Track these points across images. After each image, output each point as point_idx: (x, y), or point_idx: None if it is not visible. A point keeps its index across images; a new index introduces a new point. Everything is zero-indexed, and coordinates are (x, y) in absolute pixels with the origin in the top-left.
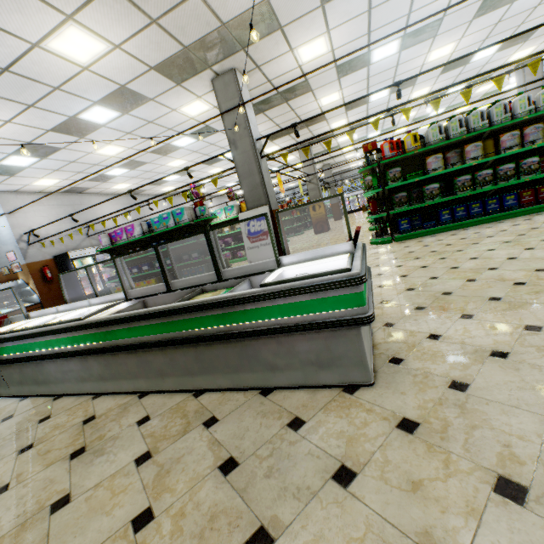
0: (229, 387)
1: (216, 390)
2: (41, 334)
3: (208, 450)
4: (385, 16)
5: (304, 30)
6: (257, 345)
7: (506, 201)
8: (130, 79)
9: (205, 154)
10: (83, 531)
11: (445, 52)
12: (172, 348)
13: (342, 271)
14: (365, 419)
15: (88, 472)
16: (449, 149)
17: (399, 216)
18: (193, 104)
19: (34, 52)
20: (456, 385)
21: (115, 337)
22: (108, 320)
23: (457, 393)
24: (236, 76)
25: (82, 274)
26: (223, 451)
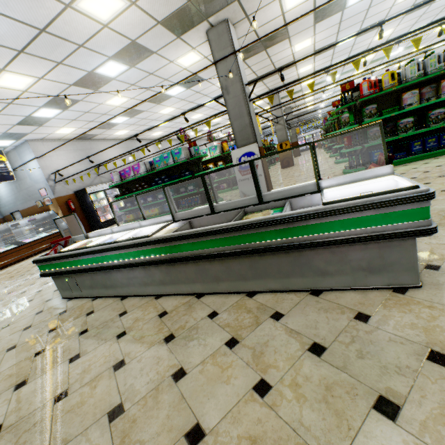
0: (278, 289)
1: (266, 292)
2: (114, 249)
3: (289, 337)
4: None
5: None
6: (311, 255)
7: None
8: (140, 34)
9: (190, 101)
10: (213, 395)
11: None
12: (228, 258)
13: (410, 188)
14: (431, 314)
15: (188, 352)
16: (423, 85)
17: (370, 149)
18: (187, 56)
19: (66, 12)
20: None
21: (179, 250)
22: (175, 236)
23: None
24: (229, 27)
25: (97, 206)
26: (304, 338)
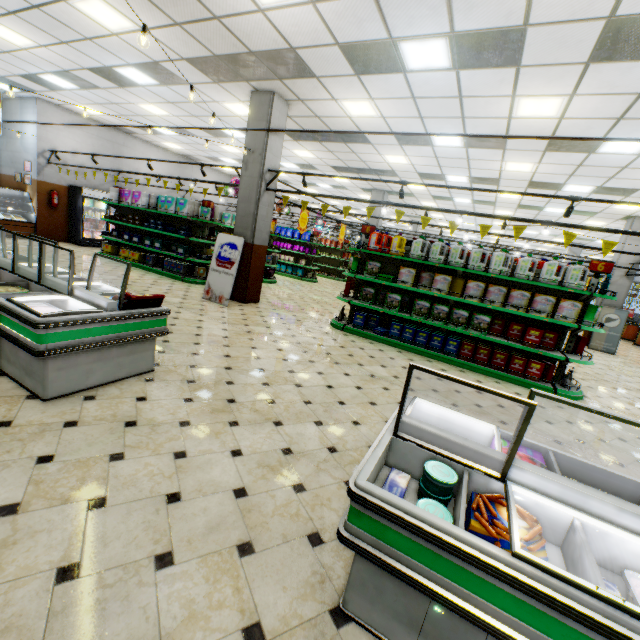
0: None
1: None
2: None
3: None
4: (435, 110)
5: (344, 88)
6: (5, 339)
7: (448, 344)
8: (163, 59)
9: None
10: None
11: (525, 168)
12: None
13: (38, 315)
14: None
15: None
16: (433, 269)
17: (366, 309)
18: (237, 105)
19: (62, 4)
20: (71, 423)
21: None
22: None
23: (61, 426)
24: (273, 100)
25: (88, 215)
26: None
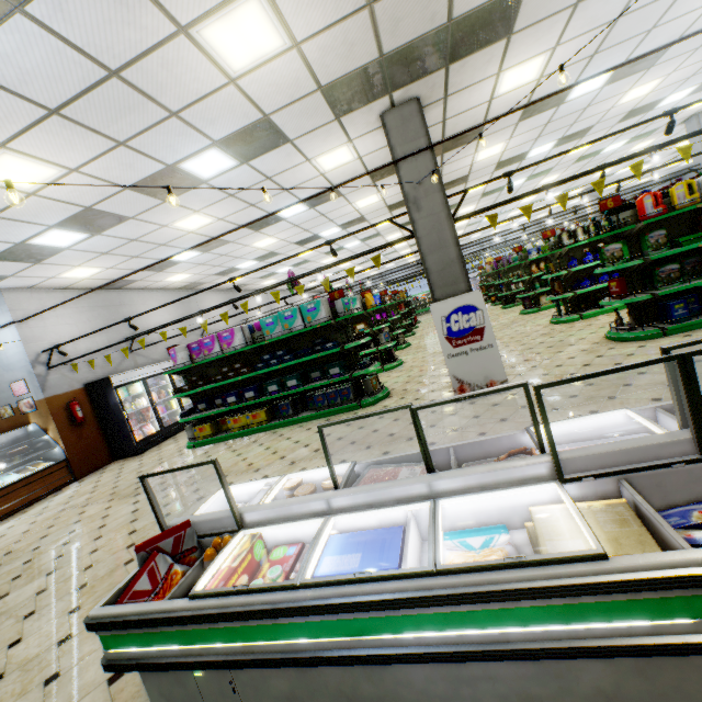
0: None
1: None
2: (452, 598)
3: None
4: (626, 30)
5: (532, 42)
6: None
7: None
8: (281, 105)
9: (305, 229)
10: None
11: (643, 91)
12: None
13: None
14: None
15: None
16: None
17: (655, 299)
18: (335, 152)
19: (174, 43)
20: None
21: None
22: None
23: None
24: (420, 108)
25: (128, 410)
26: None
